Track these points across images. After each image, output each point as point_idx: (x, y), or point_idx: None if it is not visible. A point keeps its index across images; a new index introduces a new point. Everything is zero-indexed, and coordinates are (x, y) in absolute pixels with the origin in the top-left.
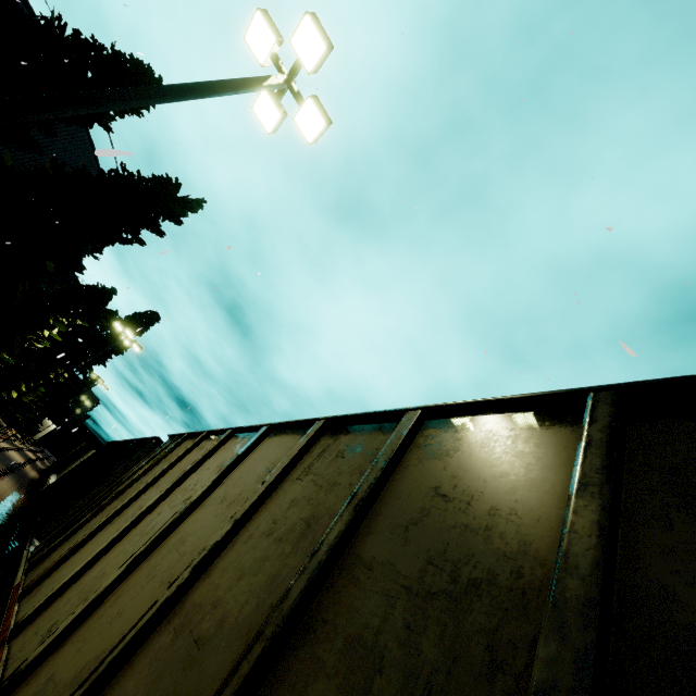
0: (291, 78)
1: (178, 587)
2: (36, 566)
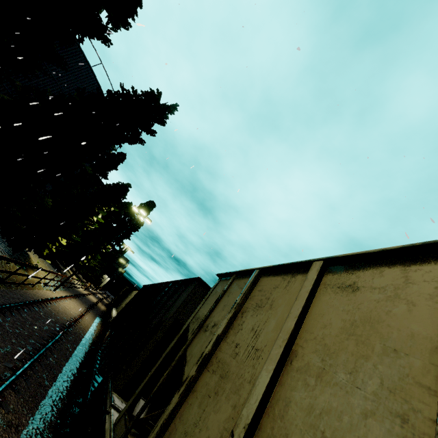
0: None
1: None
2: None
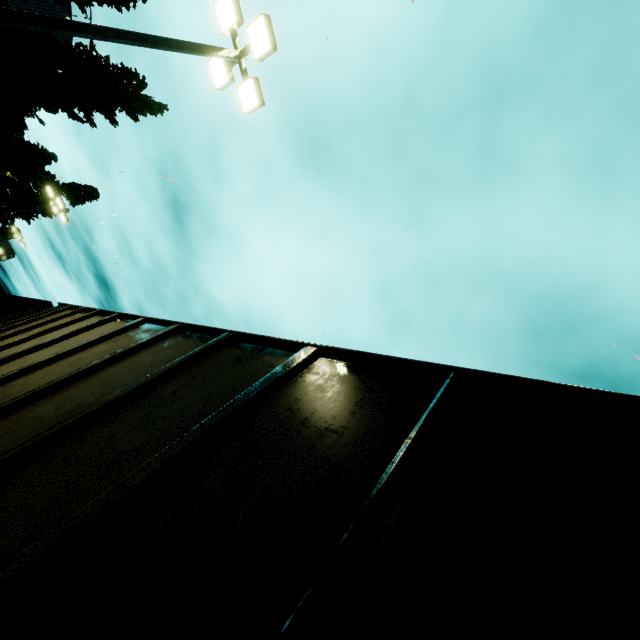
0: (242, 56)
1: (8, 376)
2: None
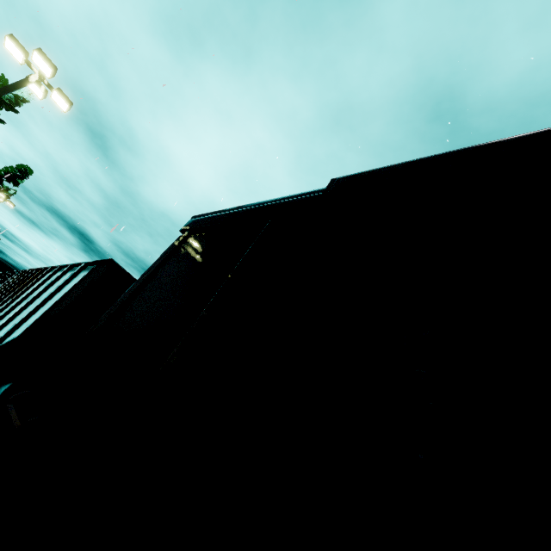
0: (41, 76)
1: None
2: None
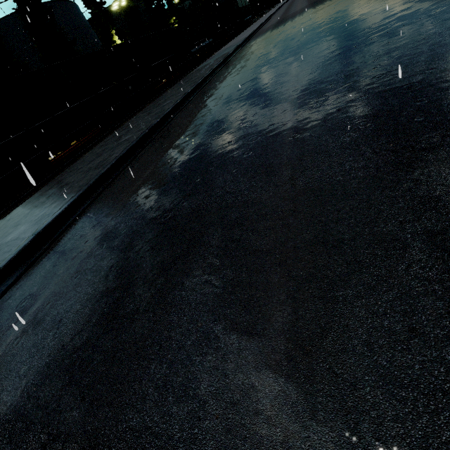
0: None
1: None
2: None
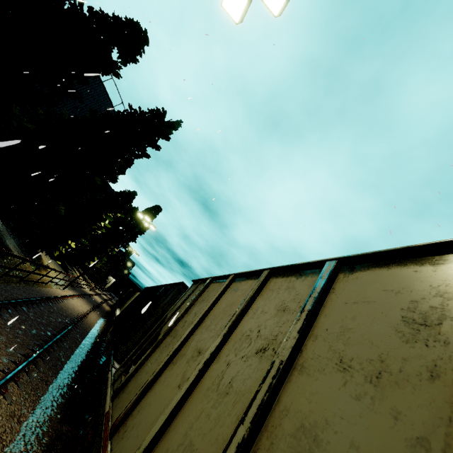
0: None
1: None
2: (118, 393)
